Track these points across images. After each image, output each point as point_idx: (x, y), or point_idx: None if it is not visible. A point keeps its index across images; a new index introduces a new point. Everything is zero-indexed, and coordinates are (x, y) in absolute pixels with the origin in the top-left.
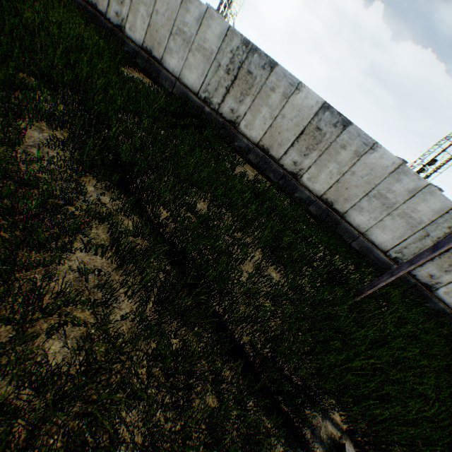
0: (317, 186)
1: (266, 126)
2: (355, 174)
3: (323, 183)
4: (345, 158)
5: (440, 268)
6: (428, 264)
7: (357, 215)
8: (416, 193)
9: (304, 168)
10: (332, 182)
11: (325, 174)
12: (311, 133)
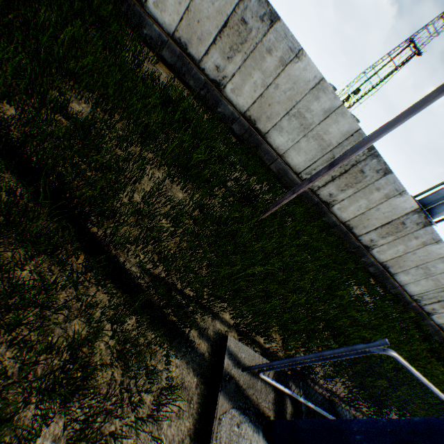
0: (241, 101)
1: (182, 8)
2: (279, 88)
3: (247, 98)
4: (271, 67)
5: (338, 188)
6: (330, 184)
7: (278, 136)
8: (331, 113)
9: (227, 76)
10: (257, 96)
11: (250, 85)
12: (236, 27)
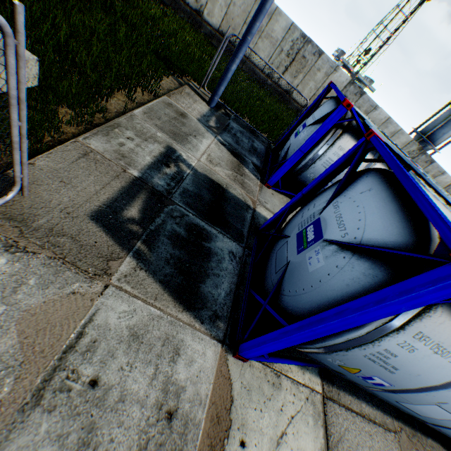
0: (214, 21)
1: None
2: (236, 5)
3: (217, 18)
4: None
5: (292, 76)
6: (286, 74)
7: None
8: (272, 16)
9: (203, 5)
10: (223, 16)
11: (218, 8)
12: None
